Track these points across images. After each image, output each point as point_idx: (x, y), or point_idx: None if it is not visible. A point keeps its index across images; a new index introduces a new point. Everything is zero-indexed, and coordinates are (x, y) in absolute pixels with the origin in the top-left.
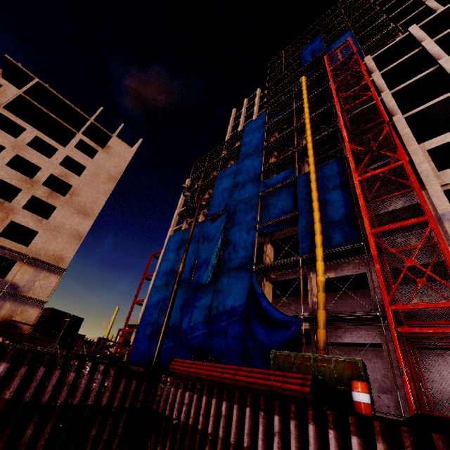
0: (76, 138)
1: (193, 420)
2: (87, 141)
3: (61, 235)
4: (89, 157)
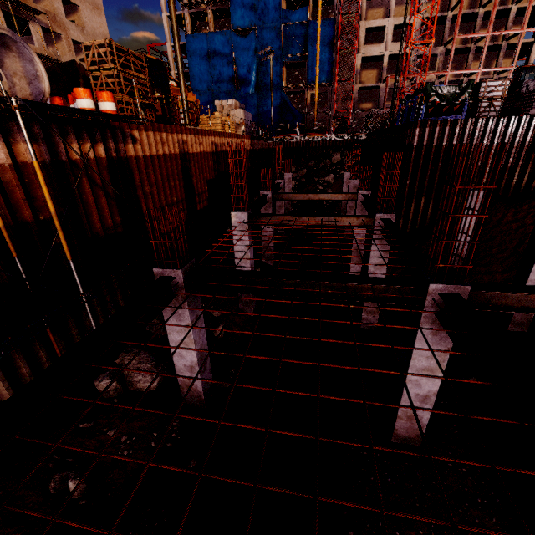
0: None
1: (295, 146)
2: None
3: None
4: None
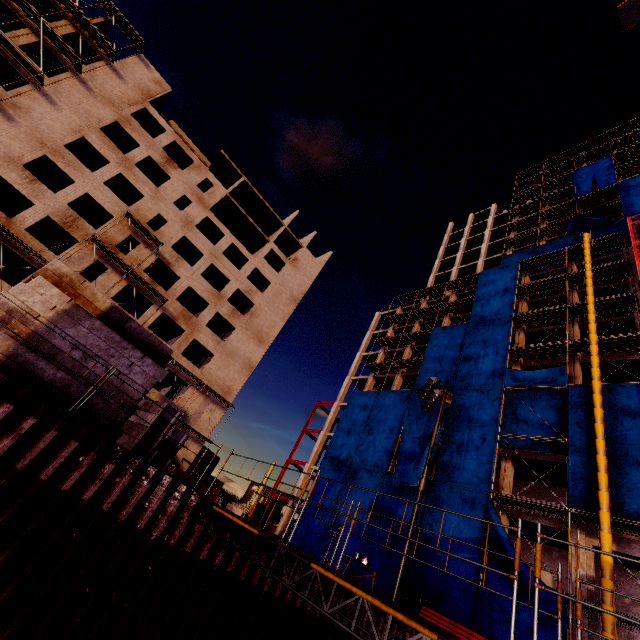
0: (267, 248)
1: None
2: (277, 252)
3: (234, 362)
4: (271, 266)
